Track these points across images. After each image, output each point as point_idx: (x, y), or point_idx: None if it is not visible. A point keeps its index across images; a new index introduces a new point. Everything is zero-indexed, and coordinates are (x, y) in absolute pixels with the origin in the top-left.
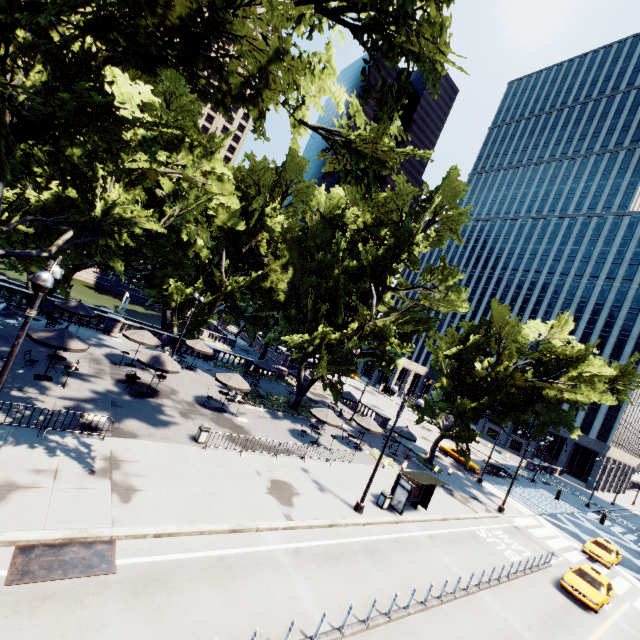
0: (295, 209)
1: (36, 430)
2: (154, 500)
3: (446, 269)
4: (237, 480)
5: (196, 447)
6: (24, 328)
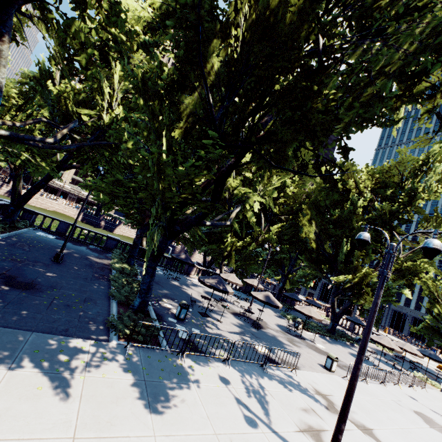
0: (304, 181)
1: (256, 365)
2: (392, 441)
3: (439, 216)
4: (398, 412)
5: (337, 376)
6: (382, 288)
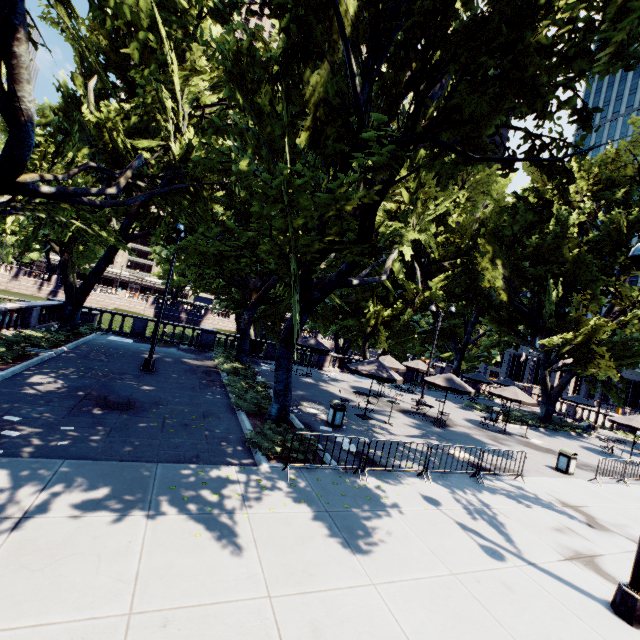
0: (473, 202)
1: (464, 476)
2: None
3: None
4: None
5: (581, 480)
6: None
